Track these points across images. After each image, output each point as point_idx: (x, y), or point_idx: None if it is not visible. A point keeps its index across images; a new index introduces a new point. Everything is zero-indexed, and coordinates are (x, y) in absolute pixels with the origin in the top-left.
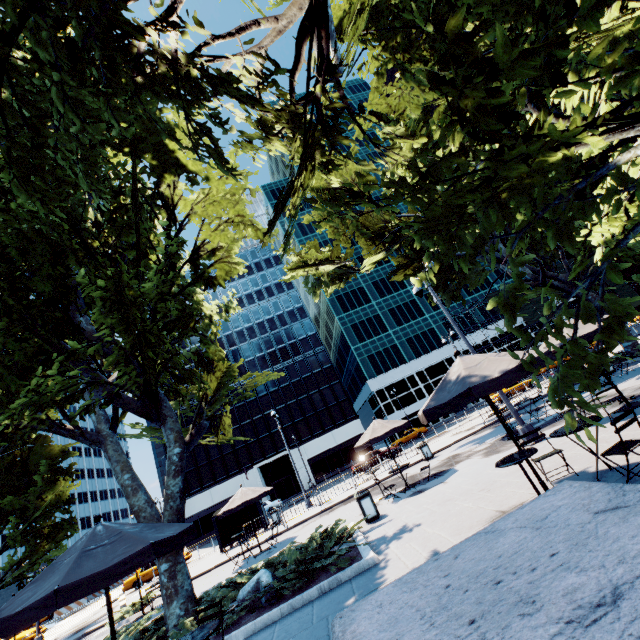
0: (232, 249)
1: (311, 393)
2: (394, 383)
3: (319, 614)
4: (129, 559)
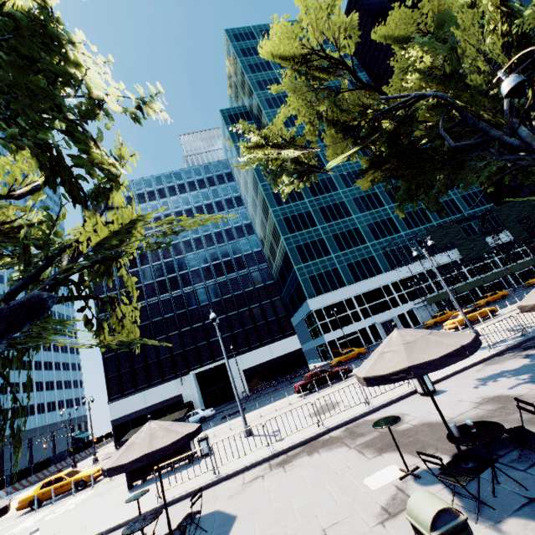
0: None
1: (252, 307)
2: (332, 304)
3: None
4: None
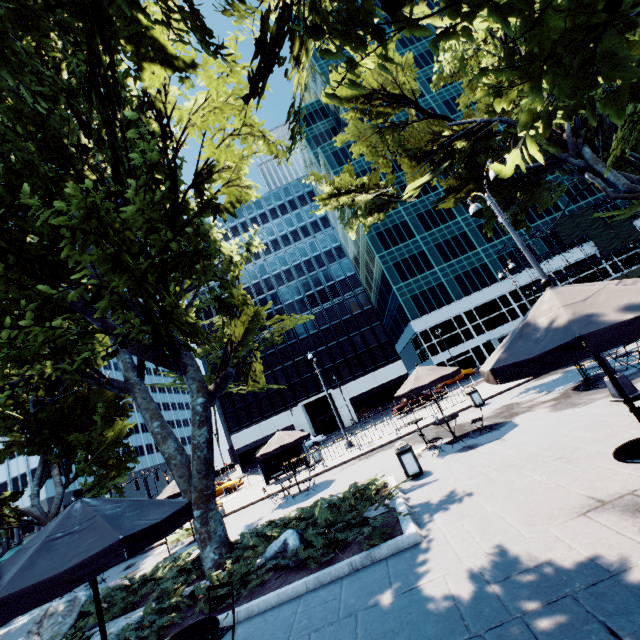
0: (240, 168)
1: (351, 335)
2: (439, 324)
3: (347, 604)
4: (90, 560)
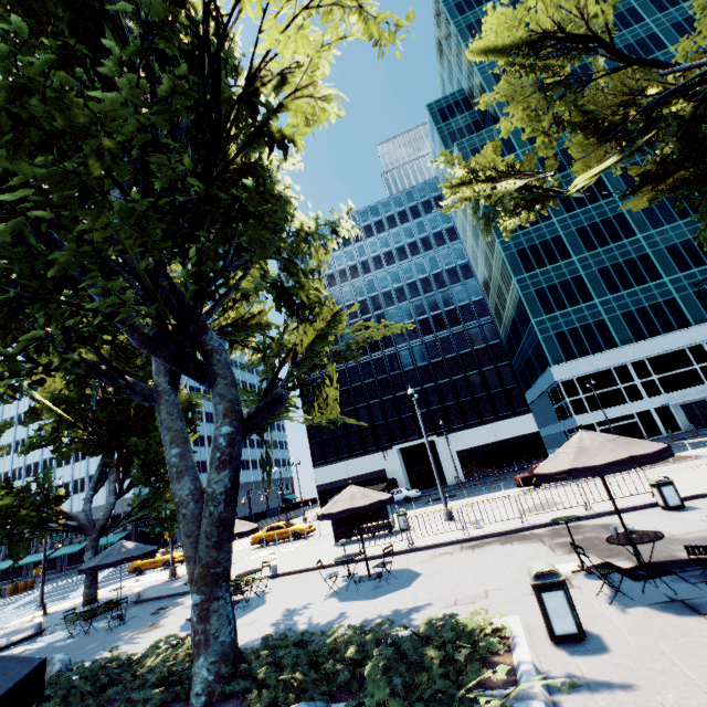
0: (317, 66)
1: (469, 374)
2: (592, 374)
3: None
4: None
